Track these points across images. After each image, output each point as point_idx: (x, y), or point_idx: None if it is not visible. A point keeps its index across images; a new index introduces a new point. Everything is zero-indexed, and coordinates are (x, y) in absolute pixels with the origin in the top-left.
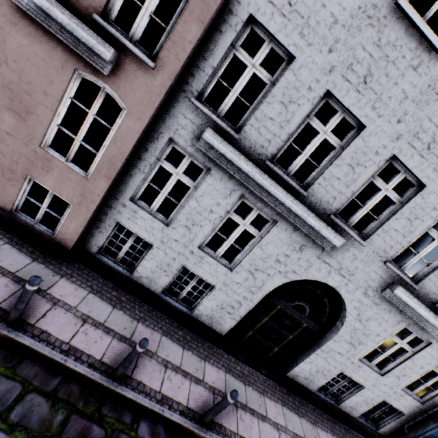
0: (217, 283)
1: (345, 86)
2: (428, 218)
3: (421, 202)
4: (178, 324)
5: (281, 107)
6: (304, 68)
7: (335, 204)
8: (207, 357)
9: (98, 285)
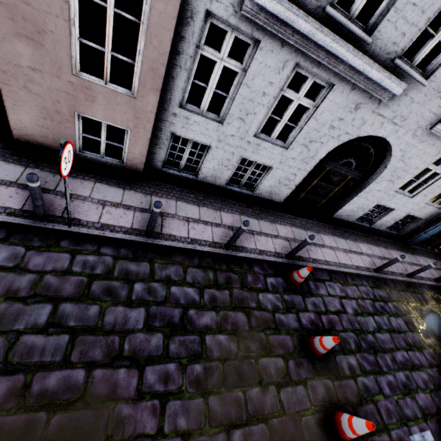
0: (274, 164)
1: None
2: None
3: None
4: (246, 205)
5: None
6: None
7: (403, 44)
8: (275, 221)
9: (177, 193)
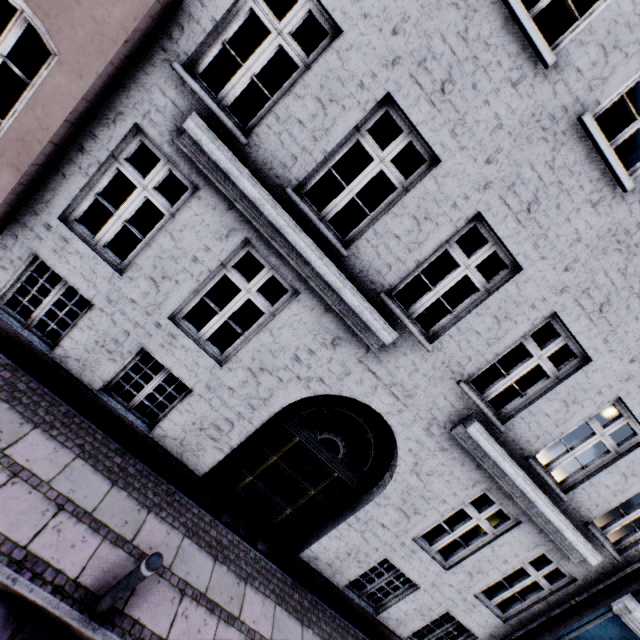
0: (196, 384)
1: (414, 92)
2: (523, 320)
3: (514, 294)
4: (119, 446)
5: (317, 107)
6: (356, 52)
7: (390, 278)
8: (156, 506)
9: None
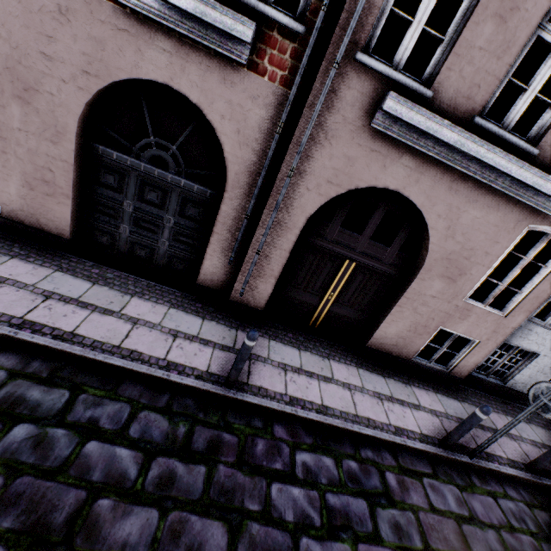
0: None
1: None
2: None
3: None
4: None
5: None
6: None
7: None
8: None
9: (496, 404)
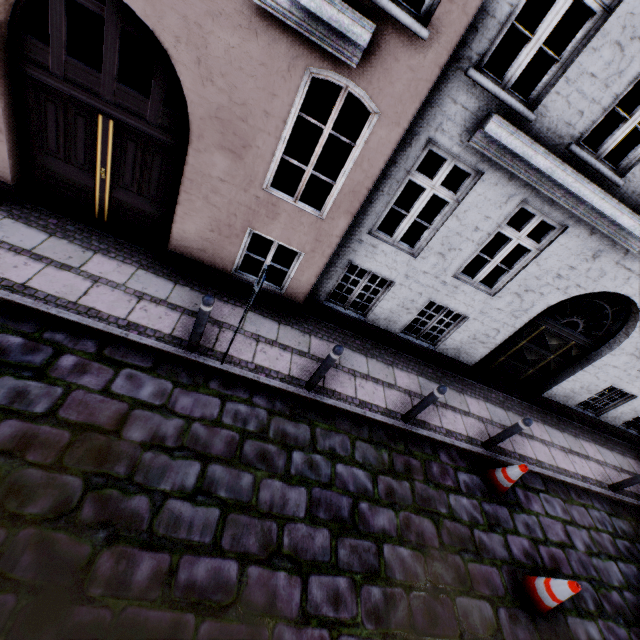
0: (471, 313)
1: None
2: None
3: None
4: (424, 362)
5: (614, 52)
6: None
7: None
8: (463, 390)
9: (340, 336)
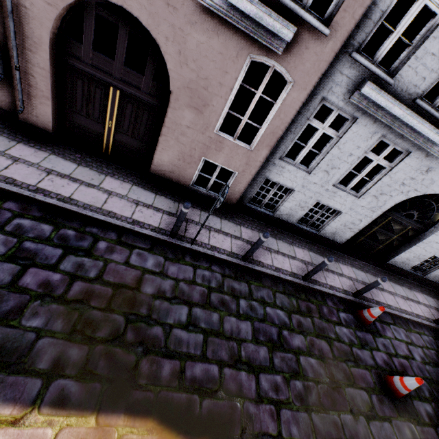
0: (344, 209)
1: None
2: None
3: None
4: (311, 242)
5: None
6: None
7: None
8: (337, 260)
9: (258, 226)
